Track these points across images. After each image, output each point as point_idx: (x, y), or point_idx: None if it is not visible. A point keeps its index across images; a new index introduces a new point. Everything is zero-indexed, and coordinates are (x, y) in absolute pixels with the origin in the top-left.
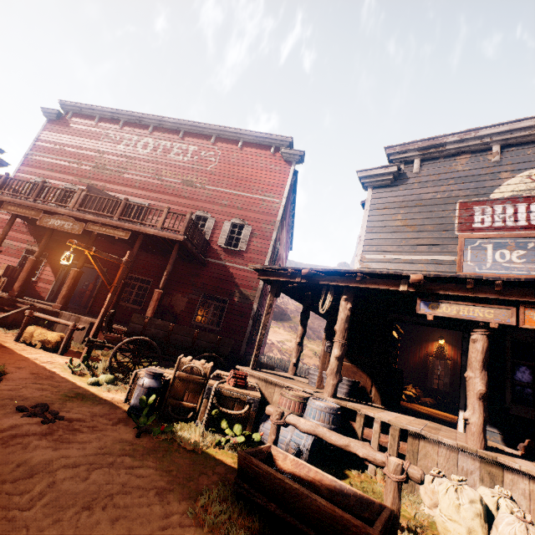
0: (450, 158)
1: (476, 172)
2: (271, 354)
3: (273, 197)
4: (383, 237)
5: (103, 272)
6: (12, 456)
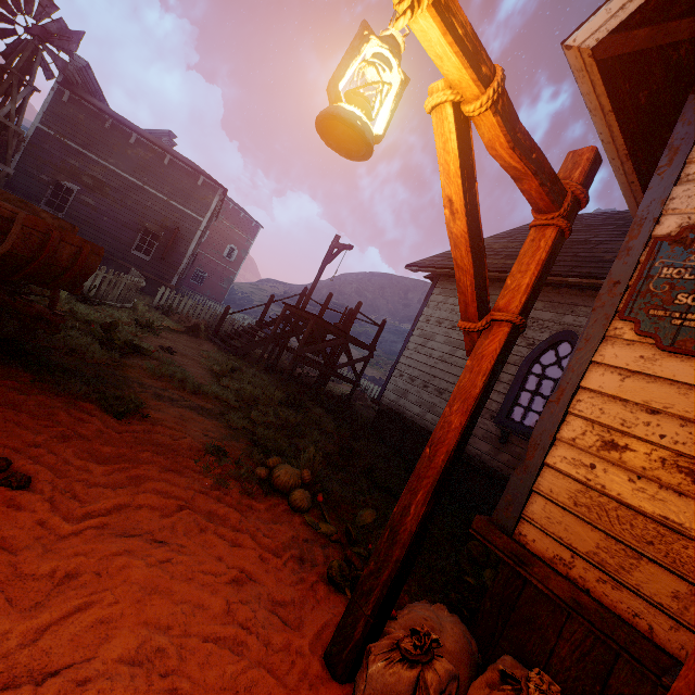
0: None
1: None
2: None
3: None
4: None
5: None
6: None
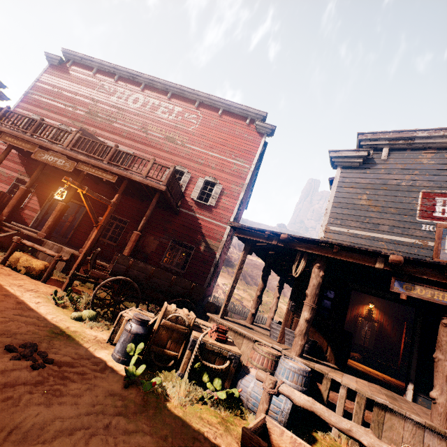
0: (417, 151)
1: (441, 167)
2: (216, 294)
3: (244, 163)
4: (348, 213)
5: (92, 210)
6: (2, 416)
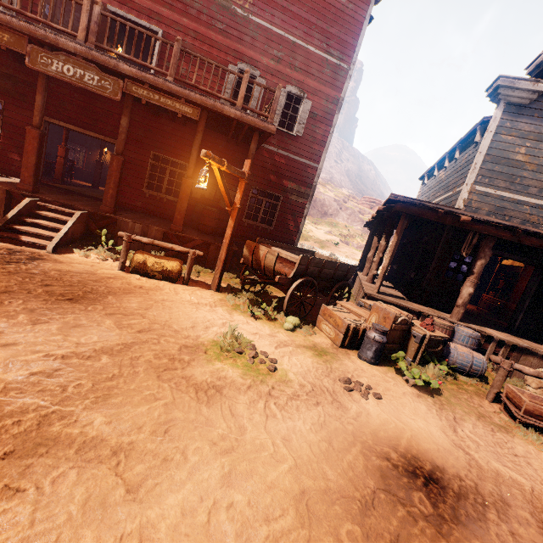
0: None
1: None
2: None
3: (340, 59)
4: (499, 170)
5: (227, 191)
6: (439, 443)
